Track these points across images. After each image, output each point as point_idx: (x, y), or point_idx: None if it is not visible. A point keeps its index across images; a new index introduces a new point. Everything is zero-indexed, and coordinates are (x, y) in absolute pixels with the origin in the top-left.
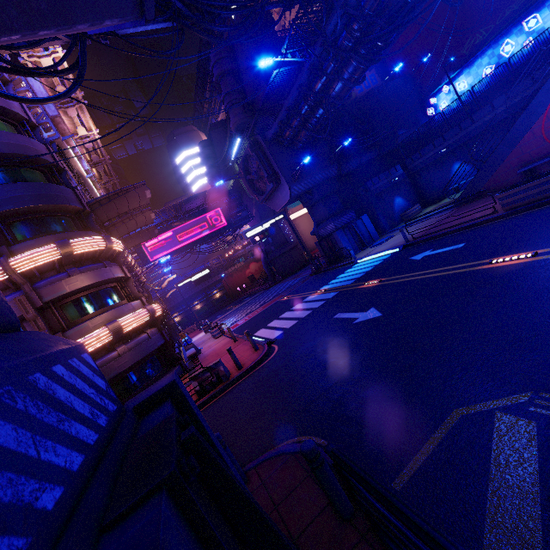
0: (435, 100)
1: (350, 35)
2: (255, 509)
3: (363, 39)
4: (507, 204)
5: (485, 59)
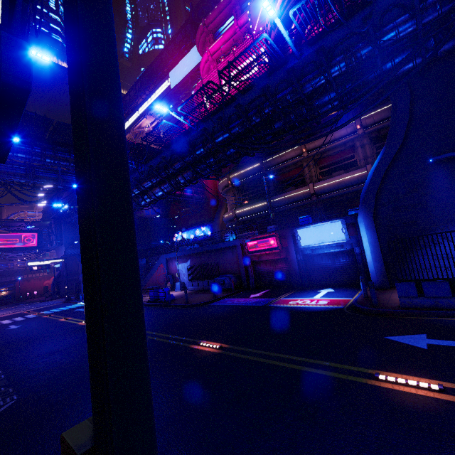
0: (177, 235)
1: None
2: None
3: None
4: None
5: (192, 231)
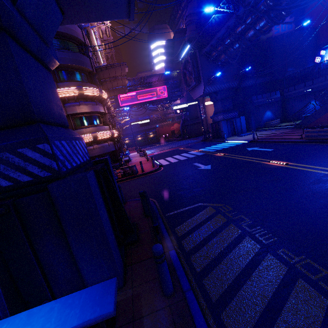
0: (324, 52)
1: (266, 3)
2: (115, 191)
3: (274, 8)
4: (307, 136)
5: None
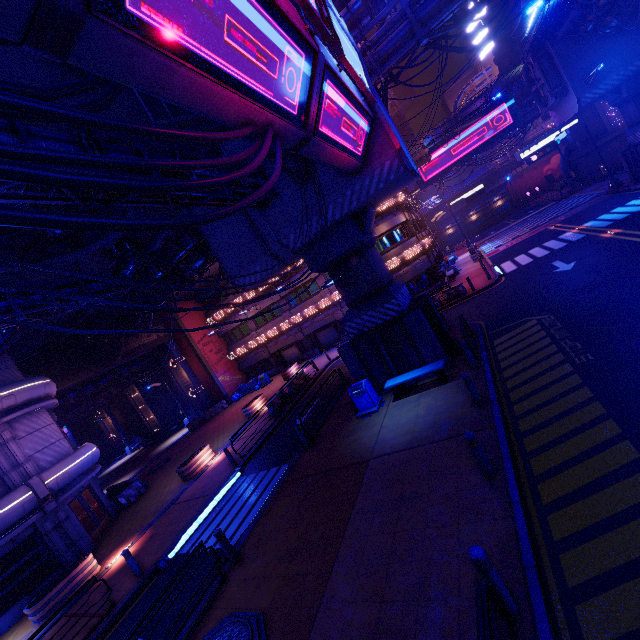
0: None
1: None
2: (436, 318)
3: None
4: None
5: None
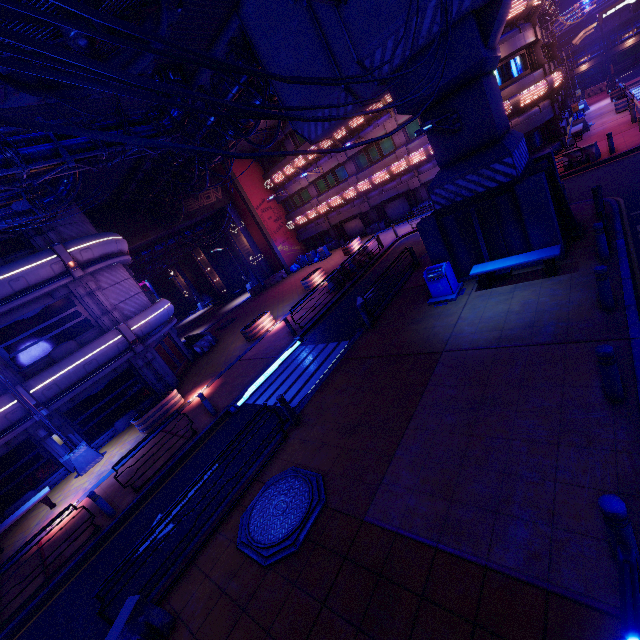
0: None
1: None
2: (560, 188)
3: None
4: None
5: None
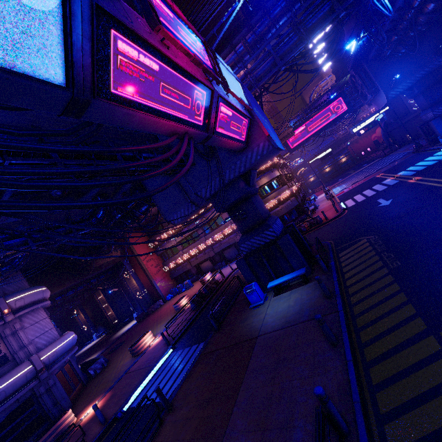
0: None
1: None
2: (300, 240)
3: None
4: None
5: None
